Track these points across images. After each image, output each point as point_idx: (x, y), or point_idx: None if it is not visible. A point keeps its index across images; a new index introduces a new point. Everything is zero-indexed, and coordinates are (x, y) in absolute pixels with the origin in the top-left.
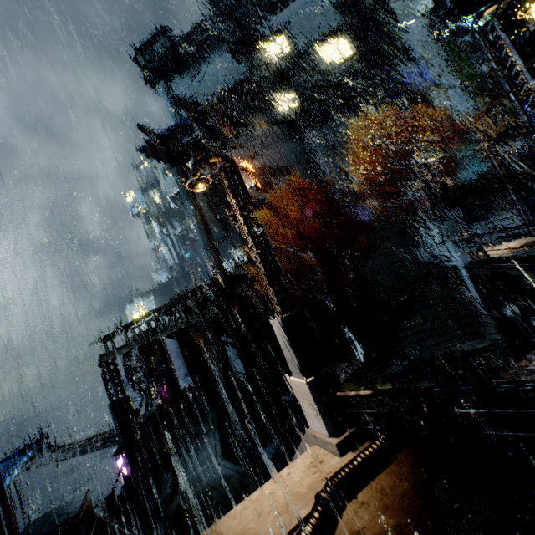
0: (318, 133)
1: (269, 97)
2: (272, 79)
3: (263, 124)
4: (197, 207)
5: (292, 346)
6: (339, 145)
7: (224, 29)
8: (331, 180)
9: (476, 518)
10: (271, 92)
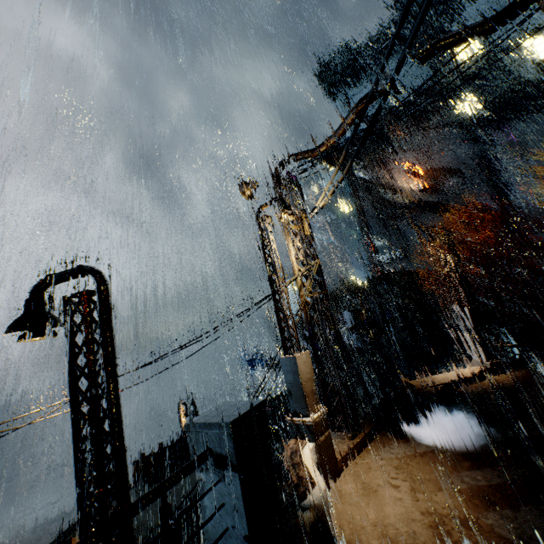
0: (503, 133)
1: (450, 101)
2: (456, 84)
3: (439, 126)
4: (361, 206)
5: (472, 321)
6: (530, 146)
7: (408, 33)
8: (513, 182)
9: (543, 379)
10: (453, 96)
